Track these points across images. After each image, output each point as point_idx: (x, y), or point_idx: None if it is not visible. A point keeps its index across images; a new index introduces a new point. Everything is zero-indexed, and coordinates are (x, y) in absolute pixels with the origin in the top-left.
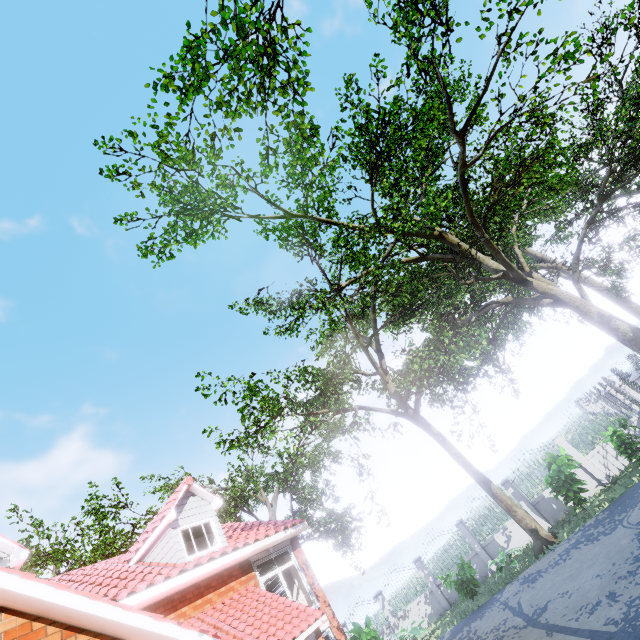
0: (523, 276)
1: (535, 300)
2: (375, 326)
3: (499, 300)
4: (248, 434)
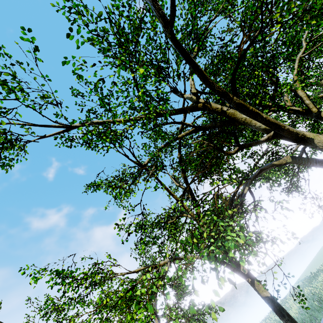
0: (298, 134)
1: (321, 161)
2: (186, 182)
3: (275, 162)
4: (80, 298)
